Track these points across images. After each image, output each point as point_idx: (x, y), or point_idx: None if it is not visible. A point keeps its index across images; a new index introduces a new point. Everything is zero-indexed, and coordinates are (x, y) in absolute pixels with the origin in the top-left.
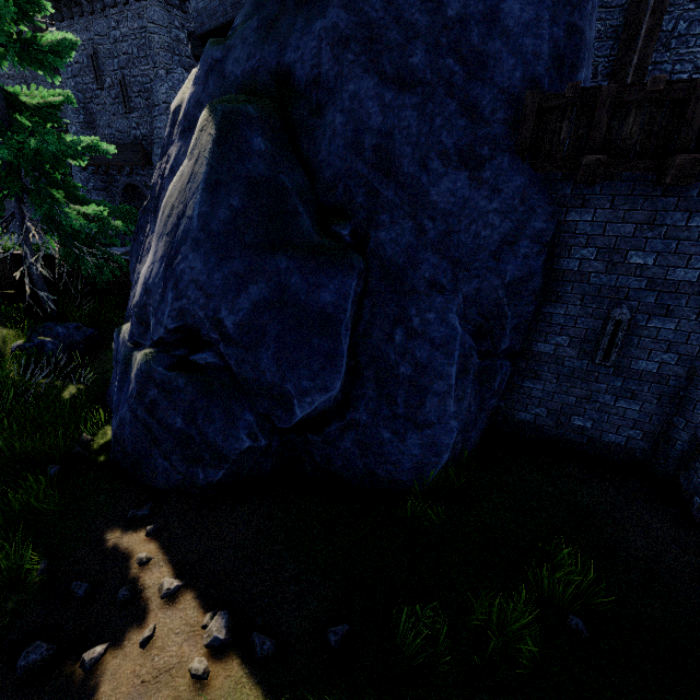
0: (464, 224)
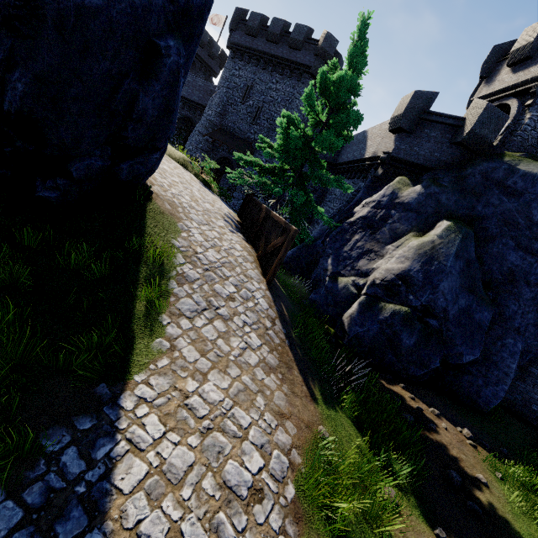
0: (534, 312)
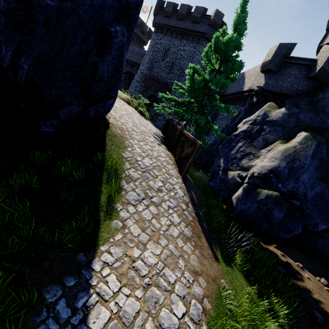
0: None
